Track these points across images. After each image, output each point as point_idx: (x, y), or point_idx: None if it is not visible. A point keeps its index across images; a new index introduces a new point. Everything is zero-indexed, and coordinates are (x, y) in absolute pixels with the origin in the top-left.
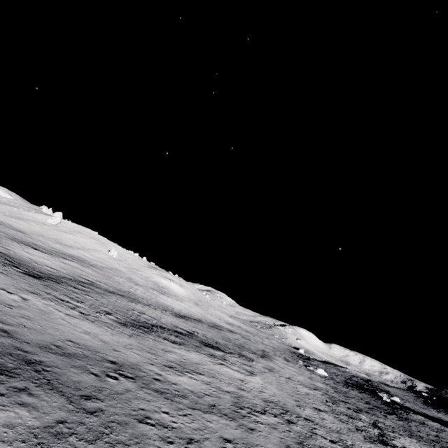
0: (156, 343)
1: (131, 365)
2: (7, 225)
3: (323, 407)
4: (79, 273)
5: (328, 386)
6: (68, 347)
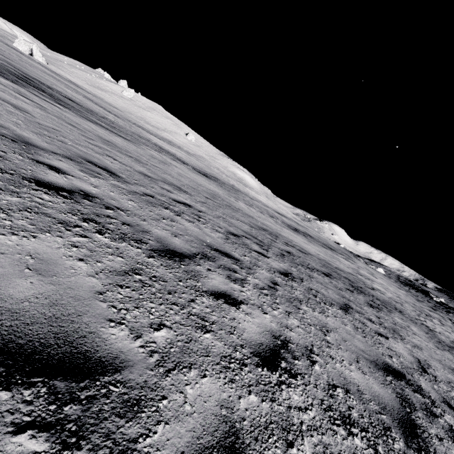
0: (323, 249)
1: (355, 275)
2: (101, 99)
3: (424, 306)
4: (198, 165)
5: (397, 285)
6: (327, 261)
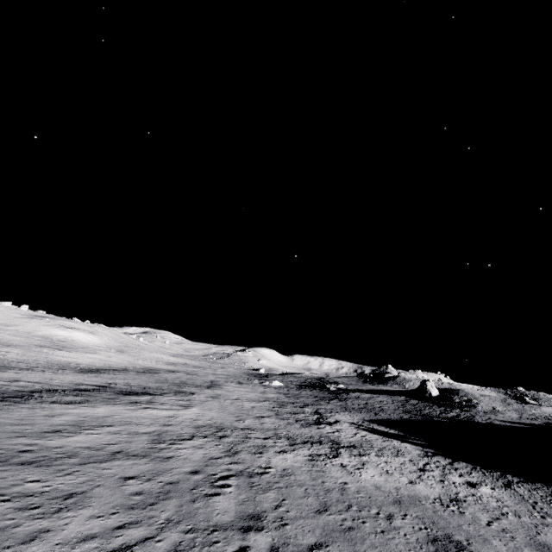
0: (35, 411)
1: None
2: None
3: (267, 413)
4: None
5: (281, 394)
6: None
